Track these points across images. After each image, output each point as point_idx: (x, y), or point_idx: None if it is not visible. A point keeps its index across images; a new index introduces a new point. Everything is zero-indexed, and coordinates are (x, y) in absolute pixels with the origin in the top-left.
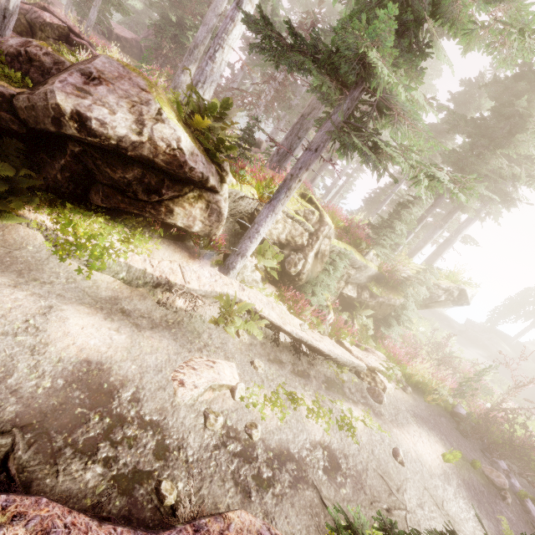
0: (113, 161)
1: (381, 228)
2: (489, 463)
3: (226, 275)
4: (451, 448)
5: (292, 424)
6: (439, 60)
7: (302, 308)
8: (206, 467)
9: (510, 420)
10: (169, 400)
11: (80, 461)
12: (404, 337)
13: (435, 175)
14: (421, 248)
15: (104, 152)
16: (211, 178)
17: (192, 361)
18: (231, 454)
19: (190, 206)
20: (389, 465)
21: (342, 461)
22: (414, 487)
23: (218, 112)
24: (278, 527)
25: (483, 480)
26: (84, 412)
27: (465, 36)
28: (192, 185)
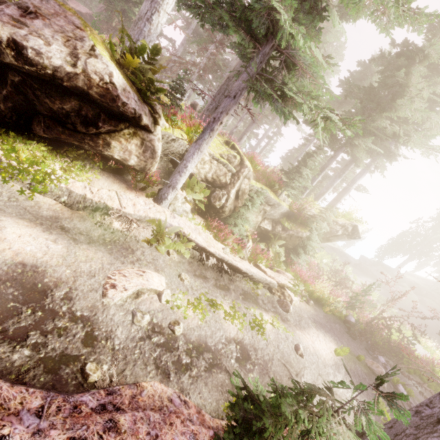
0: (51, 92)
1: (291, 173)
2: (371, 359)
3: (159, 204)
4: (342, 345)
5: (211, 323)
6: (342, 47)
7: (225, 236)
8: (130, 354)
9: (388, 326)
10: (100, 300)
11: (9, 345)
12: (310, 265)
13: (328, 117)
14: (324, 193)
15: (42, 83)
16: (144, 117)
17: (124, 270)
18: (155, 345)
19: (126, 141)
20: (291, 356)
21: (252, 353)
22: (310, 373)
23: (149, 57)
24: (192, 400)
25: (366, 370)
26: (17, 306)
27: (355, 6)
28: (128, 123)
